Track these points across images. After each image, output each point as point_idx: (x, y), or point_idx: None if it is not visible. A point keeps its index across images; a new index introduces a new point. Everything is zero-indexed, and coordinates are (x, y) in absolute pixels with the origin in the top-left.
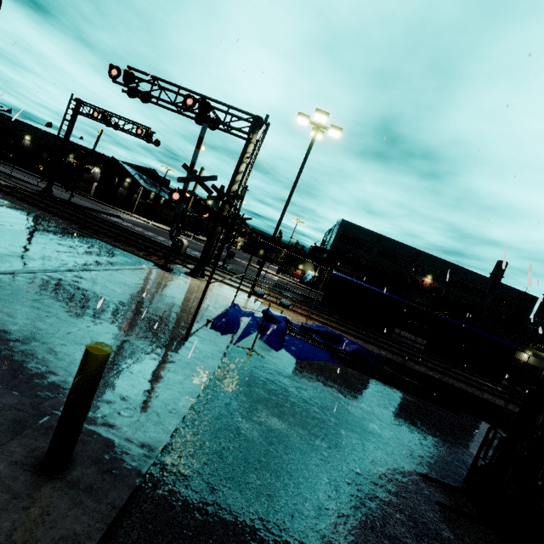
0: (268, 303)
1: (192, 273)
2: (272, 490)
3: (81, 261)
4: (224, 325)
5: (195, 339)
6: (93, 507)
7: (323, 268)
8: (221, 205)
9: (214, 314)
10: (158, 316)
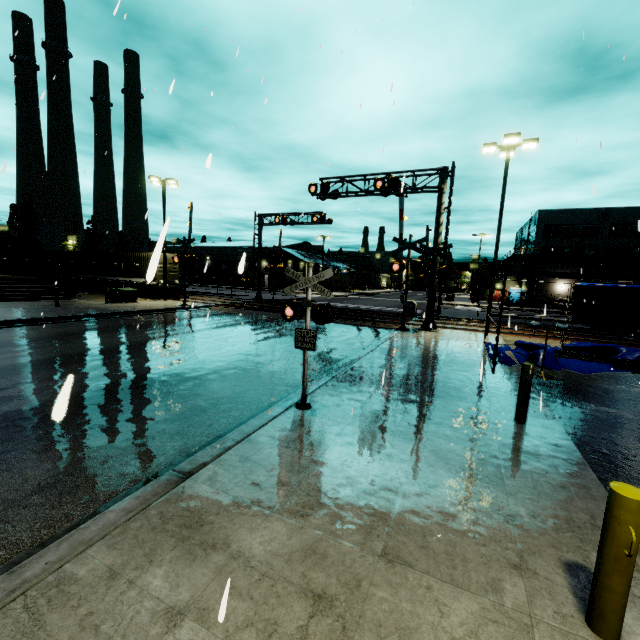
0: (505, 336)
1: (424, 327)
2: (636, 434)
3: (356, 341)
4: (505, 359)
5: (496, 372)
6: (554, 431)
7: (531, 278)
8: (432, 259)
9: (483, 354)
10: (456, 363)
